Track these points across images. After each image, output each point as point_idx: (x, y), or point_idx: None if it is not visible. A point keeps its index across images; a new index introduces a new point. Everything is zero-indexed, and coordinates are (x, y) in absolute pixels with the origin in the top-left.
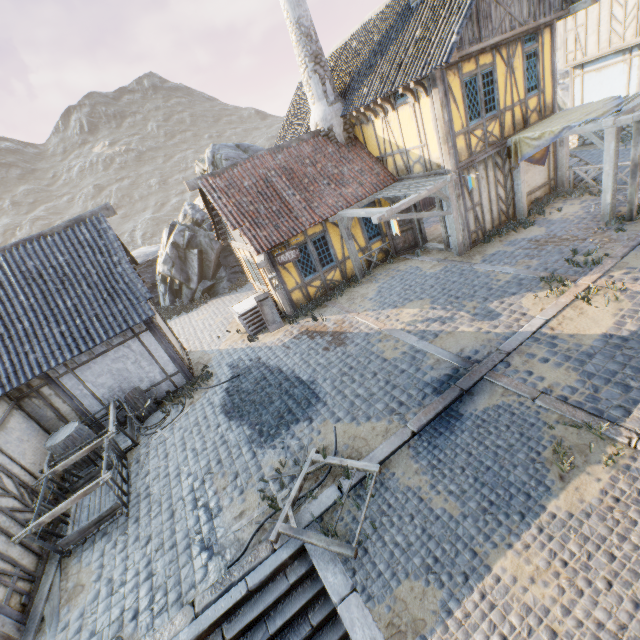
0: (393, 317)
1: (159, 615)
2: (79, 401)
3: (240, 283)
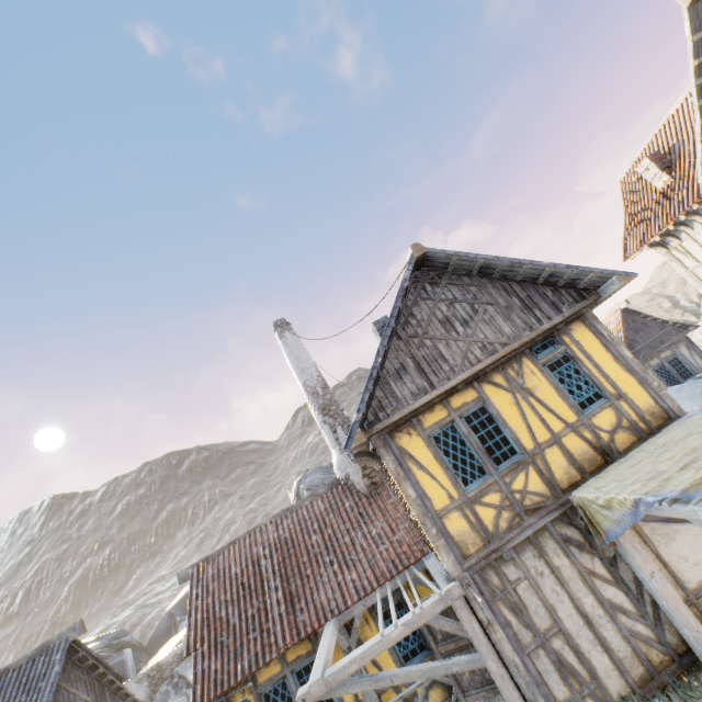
0: None
1: None
2: None
3: None
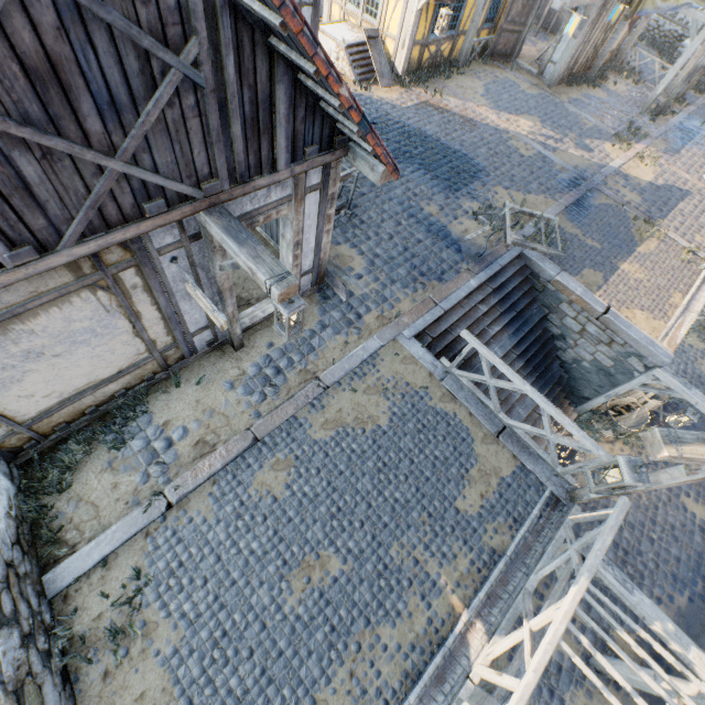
0: (514, 123)
1: (444, 275)
2: None
3: None
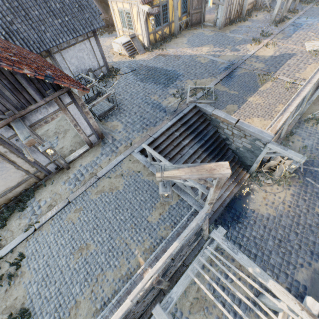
0: (199, 50)
1: (156, 123)
2: (63, 71)
3: (100, 32)
